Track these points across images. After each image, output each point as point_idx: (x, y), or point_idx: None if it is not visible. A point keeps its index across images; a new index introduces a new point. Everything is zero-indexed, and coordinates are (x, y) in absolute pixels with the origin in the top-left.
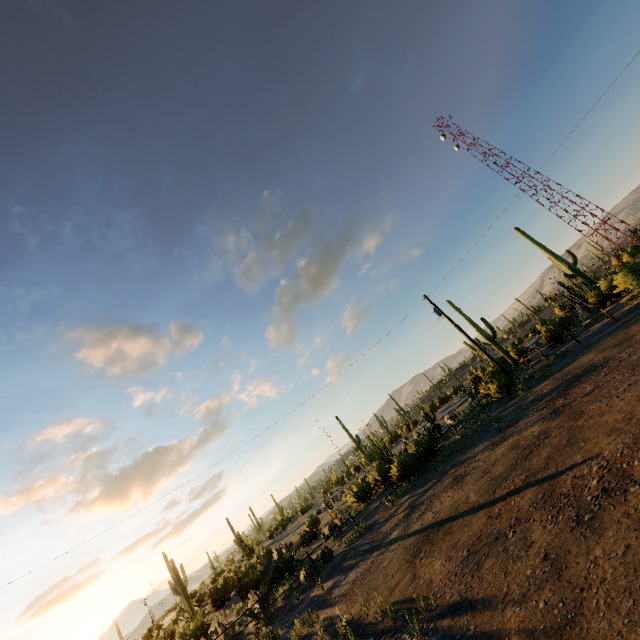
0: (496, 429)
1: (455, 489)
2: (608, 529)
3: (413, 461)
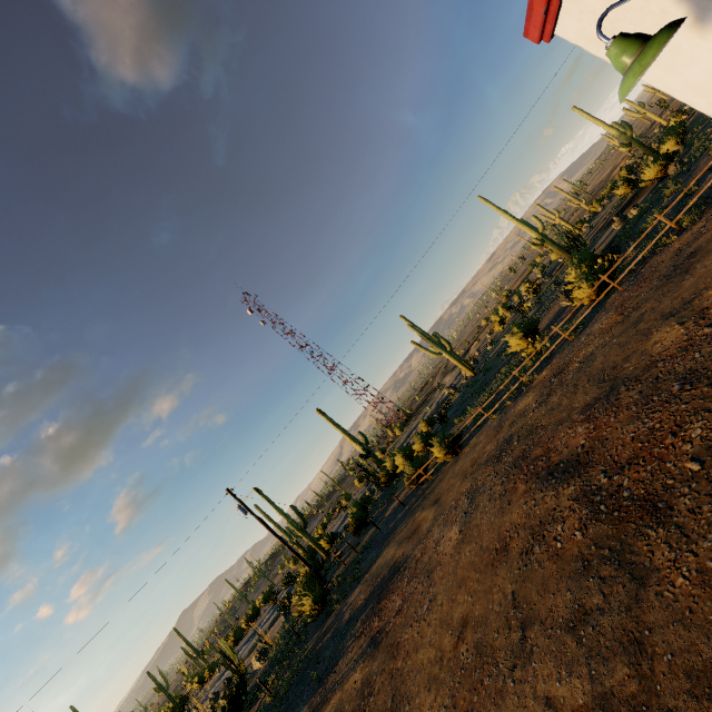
0: (316, 679)
1: None
2: None
3: None
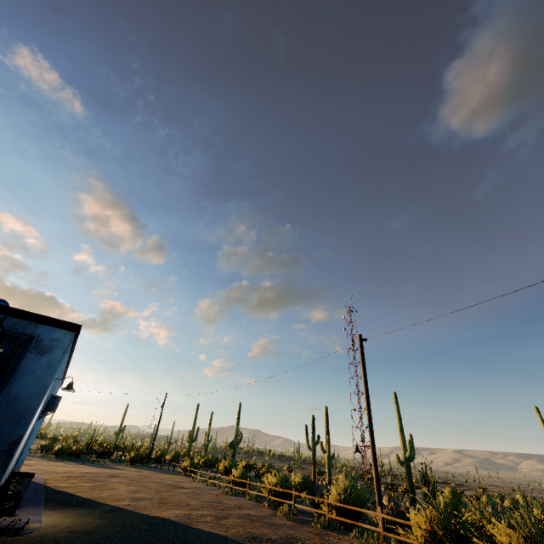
0: (83, 462)
1: (36, 461)
2: None
3: (66, 451)
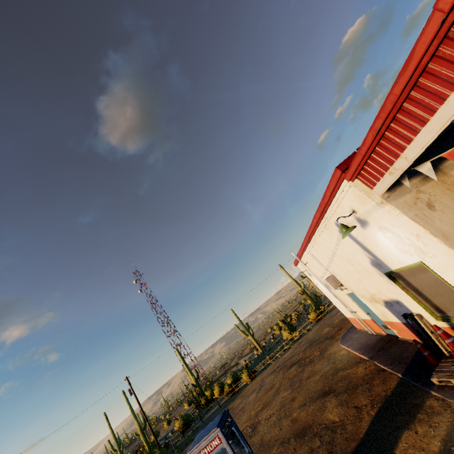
0: None
1: None
2: (260, 429)
3: None
